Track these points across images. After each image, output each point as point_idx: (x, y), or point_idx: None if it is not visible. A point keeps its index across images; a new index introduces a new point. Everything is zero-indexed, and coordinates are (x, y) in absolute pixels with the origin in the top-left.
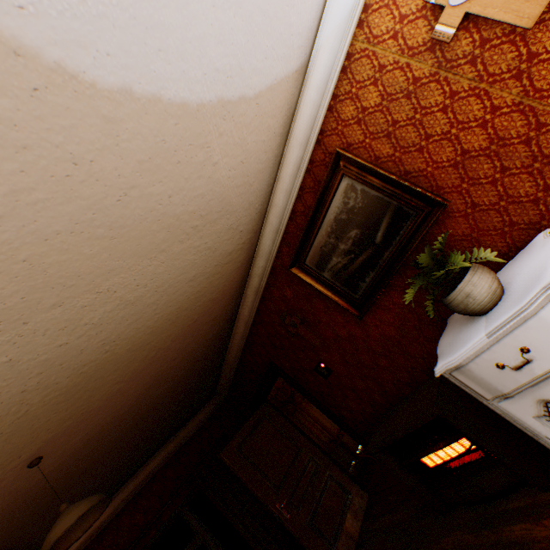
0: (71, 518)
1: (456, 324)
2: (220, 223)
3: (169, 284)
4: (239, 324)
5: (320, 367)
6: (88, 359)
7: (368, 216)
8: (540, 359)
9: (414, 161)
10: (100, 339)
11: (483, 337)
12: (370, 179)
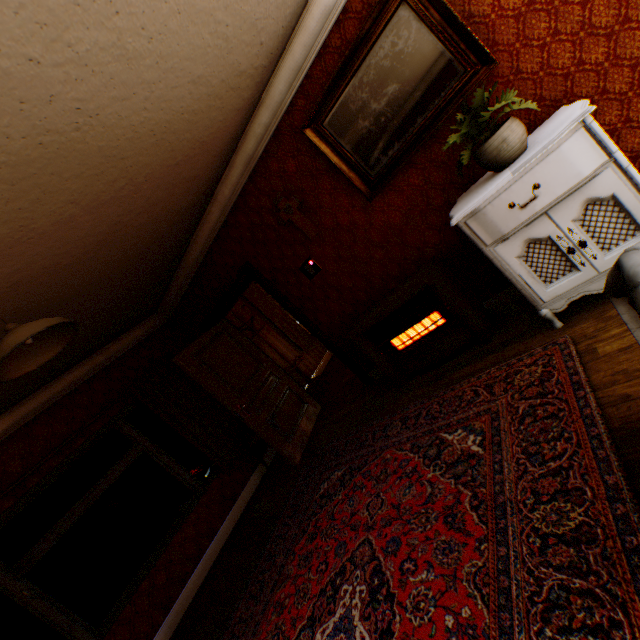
0: (37, 327)
1: (471, 193)
2: (250, 2)
3: (173, 66)
4: (213, 209)
5: (307, 266)
6: (53, 123)
7: (414, 67)
8: (543, 196)
9: (482, 2)
10: (77, 97)
11: (509, 176)
12: (432, 14)
